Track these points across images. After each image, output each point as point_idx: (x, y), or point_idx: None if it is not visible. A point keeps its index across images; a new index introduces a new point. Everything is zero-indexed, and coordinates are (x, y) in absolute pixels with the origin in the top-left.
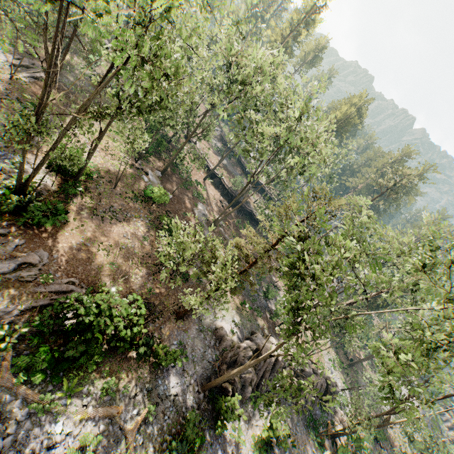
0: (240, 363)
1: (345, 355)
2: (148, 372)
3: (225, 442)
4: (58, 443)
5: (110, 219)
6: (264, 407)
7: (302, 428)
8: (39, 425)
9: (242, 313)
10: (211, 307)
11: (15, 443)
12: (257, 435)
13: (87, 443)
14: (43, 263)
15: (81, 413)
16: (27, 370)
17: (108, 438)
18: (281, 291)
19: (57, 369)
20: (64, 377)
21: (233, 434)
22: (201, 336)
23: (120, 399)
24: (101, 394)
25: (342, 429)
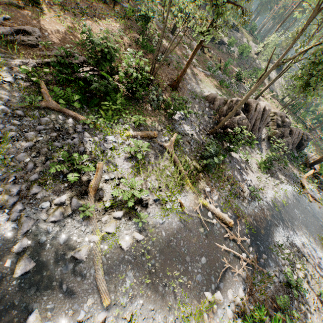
0: (235, 113)
1: (303, 126)
2: (165, 119)
3: (239, 162)
4: (117, 148)
5: (81, 16)
6: (258, 149)
7: (287, 162)
8: (95, 136)
9: (222, 91)
10: (196, 84)
11: (82, 143)
12: (260, 159)
13: (139, 145)
14: (37, 35)
15: (126, 133)
16: (66, 103)
17: (153, 150)
18: (245, 84)
19: (91, 107)
20: (99, 109)
21: (243, 157)
22: (196, 101)
23: (151, 130)
24: (135, 122)
25: (319, 158)
